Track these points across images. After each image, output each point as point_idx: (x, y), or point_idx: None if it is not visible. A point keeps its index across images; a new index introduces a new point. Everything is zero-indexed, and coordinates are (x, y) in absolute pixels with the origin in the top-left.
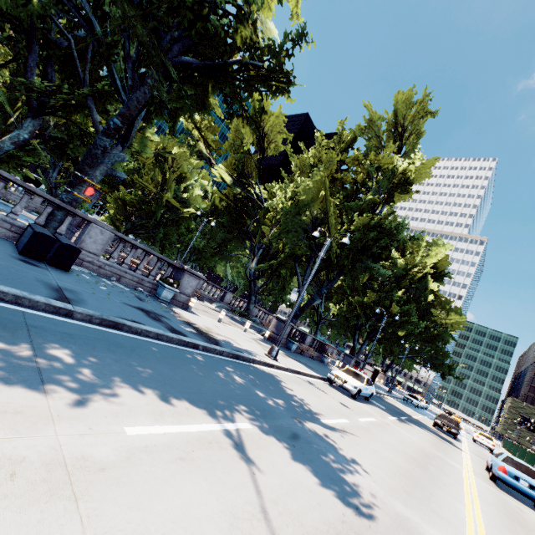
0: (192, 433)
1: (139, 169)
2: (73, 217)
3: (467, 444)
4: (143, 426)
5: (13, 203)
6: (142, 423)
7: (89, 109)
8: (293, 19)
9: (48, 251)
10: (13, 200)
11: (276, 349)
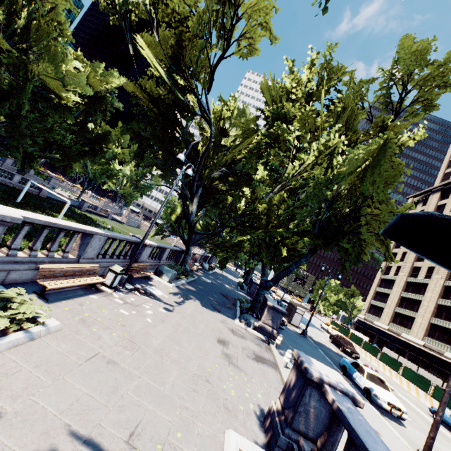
0: None
1: None
2: None
3: None
4: None
5: None
6: None
7: None
8: None
9: None
10: None
11: None
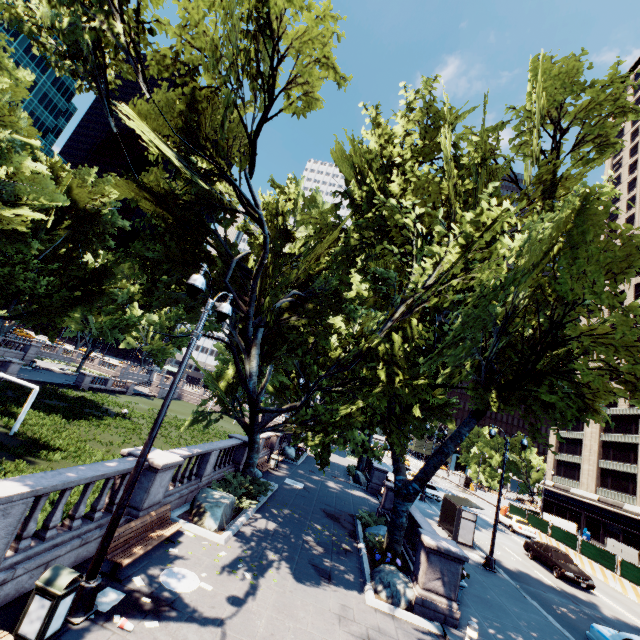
0: None
1: None
2: None
3: None
4: None
5: None
6: None
7: None
8: None
9: None
10: None
11: None
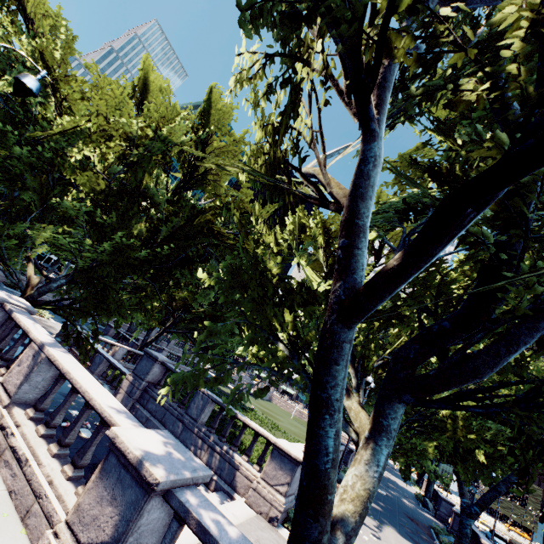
0: None
1: None
2: None
3: None
4: None
5: None
6: None
7: None
8: None
9: None
10: None
11: None
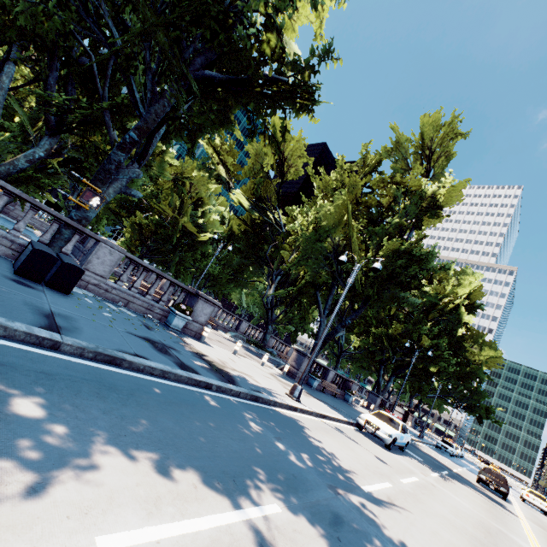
0: (201, 534)
1: (157, 194)
2: (80, 236)
3: (518, 505)
4: (126, 531)
5: (32, 226)
6: (126, 523)
7: (106, 125)
8: (319, 39)
9: (48, 271)
10: (33, 223)
11: (299, 388)
